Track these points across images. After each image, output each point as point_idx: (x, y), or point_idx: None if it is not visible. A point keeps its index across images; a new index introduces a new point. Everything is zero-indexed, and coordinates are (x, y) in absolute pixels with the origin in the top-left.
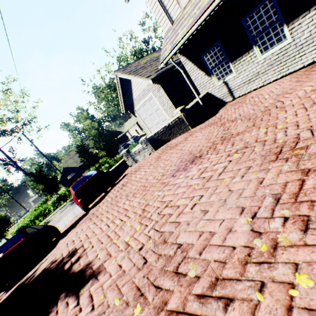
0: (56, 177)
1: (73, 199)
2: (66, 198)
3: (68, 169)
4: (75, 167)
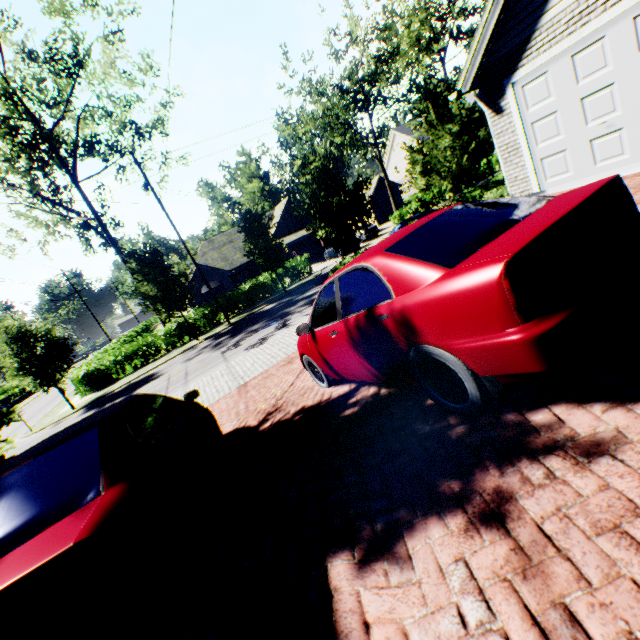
0: (186, 276)
1: (307, 328)
2: (196, 332)
3: (206, 271)
4: (222, 269)
